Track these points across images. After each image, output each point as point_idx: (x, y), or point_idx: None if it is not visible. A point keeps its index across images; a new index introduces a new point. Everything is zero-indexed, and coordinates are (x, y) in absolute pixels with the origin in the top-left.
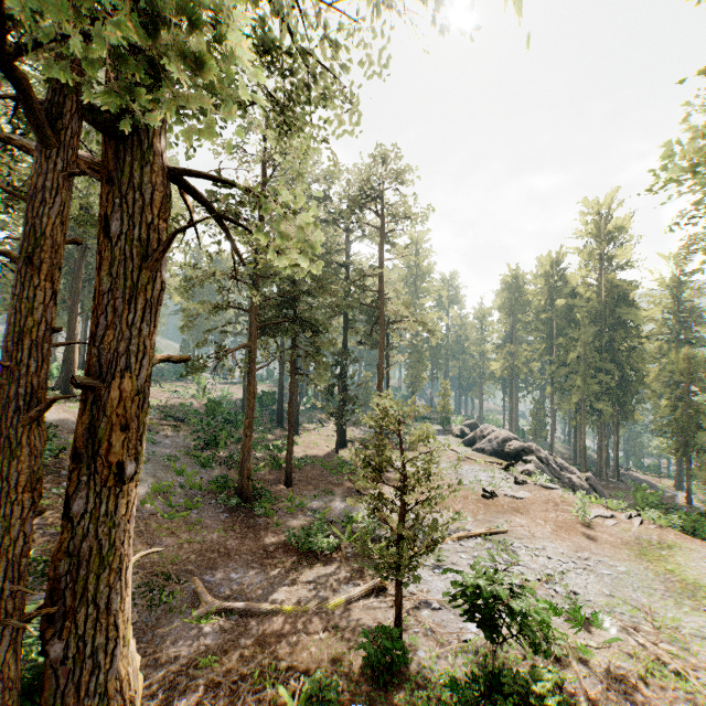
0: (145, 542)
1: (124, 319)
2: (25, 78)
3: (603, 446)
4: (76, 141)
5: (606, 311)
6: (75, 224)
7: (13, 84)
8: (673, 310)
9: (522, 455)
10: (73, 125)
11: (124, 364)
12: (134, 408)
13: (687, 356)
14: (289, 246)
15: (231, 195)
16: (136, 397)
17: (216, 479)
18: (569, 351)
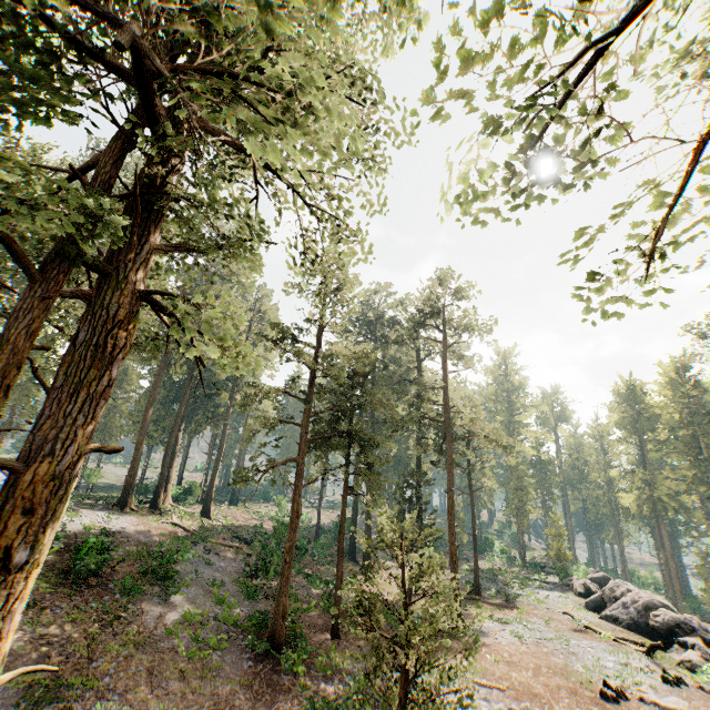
0: (150, 681)
1: (62, 409)
2: (13, 239)
3: None
4: (65, 278)
5: None
6: (140, 350)
7: (5, 243)
8: None
9: (677, 633)
10: (63, 267)
11: (49, 450)
12: (46, 493)
13: None
14: (248, 348)
15: (175, 306)
16: (51, 482)
17: (255, 614)
18: None
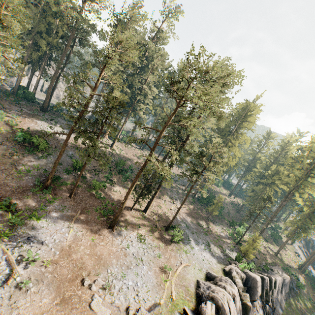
0: (0, 171)
1: None
2: None
3: None
4: None
5: None
6: None
7: None
8: None
9: None
10: None
11: None
12: None
13: None
14: None
15: None
16: None
17: (58, 176)
18: None
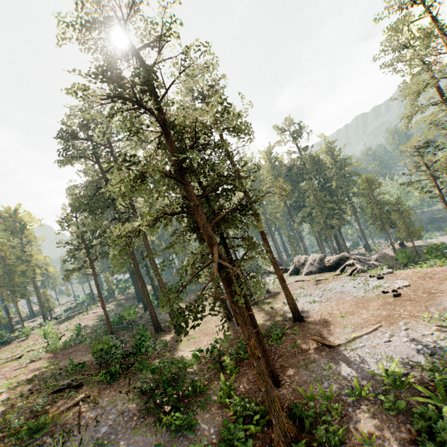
0: None
1: None
2: None
3: (339, 243)
4: None
5: (312, 170)
6: None
7: None
8: (333, 163)
9: (341, 263)
10: None
11: None
12: None
13: (367, 178)
14: None
15: None
16: None
17: (225, 435)
18: (306, 197)
